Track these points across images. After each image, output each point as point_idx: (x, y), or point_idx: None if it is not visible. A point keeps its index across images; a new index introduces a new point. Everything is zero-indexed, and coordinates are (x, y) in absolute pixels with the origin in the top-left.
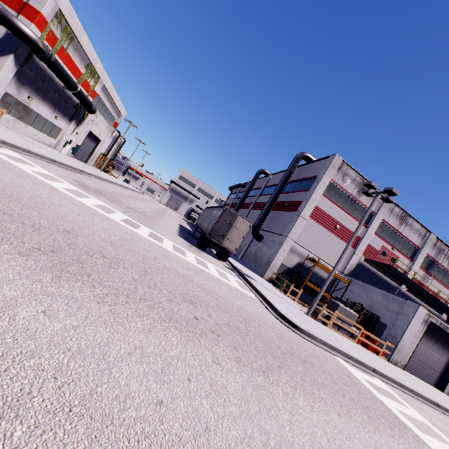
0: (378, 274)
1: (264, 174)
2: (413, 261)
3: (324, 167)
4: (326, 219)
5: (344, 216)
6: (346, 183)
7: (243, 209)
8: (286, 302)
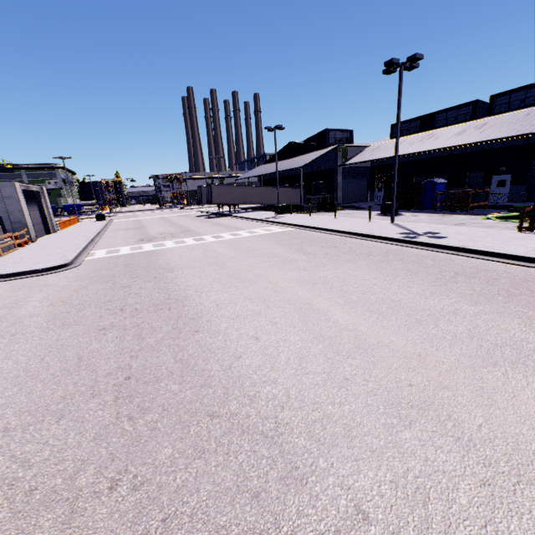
0: None
1: None
2: None
3: None
4: None
5: None
6: None
7: None
8: None
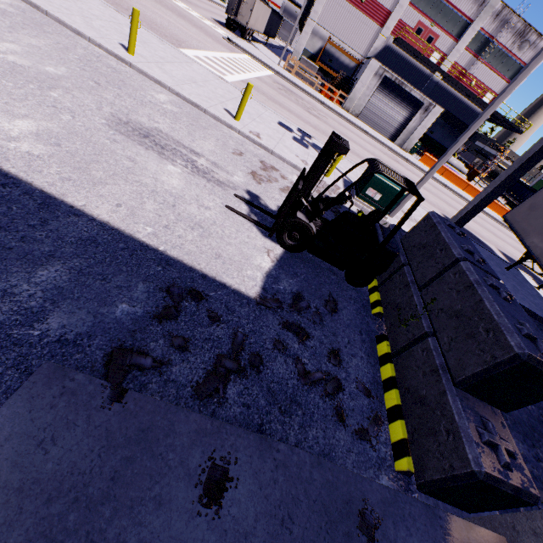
0: (408, 60)
1: None
2: (459, 41)
3: None
4: None
5: None
6: None
7: None
8: (268, 58)
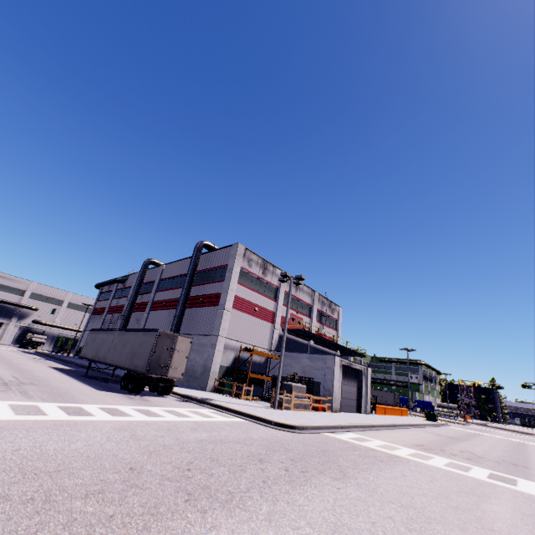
0: (294, 339)
1: (153, 264)
2: (311, 317)
3: (231, 256)
4: (246, 305)
5: (259, 297)
6: (252, 267)
7: (136, 312)
8: (254, 406)
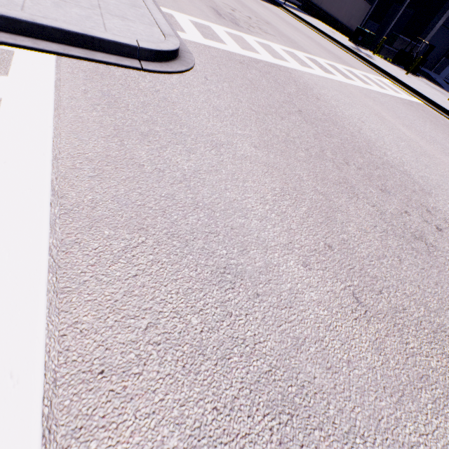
0: None
1: None
2: None
3: None
4: None
5: None
6: None
7: None
8: None
